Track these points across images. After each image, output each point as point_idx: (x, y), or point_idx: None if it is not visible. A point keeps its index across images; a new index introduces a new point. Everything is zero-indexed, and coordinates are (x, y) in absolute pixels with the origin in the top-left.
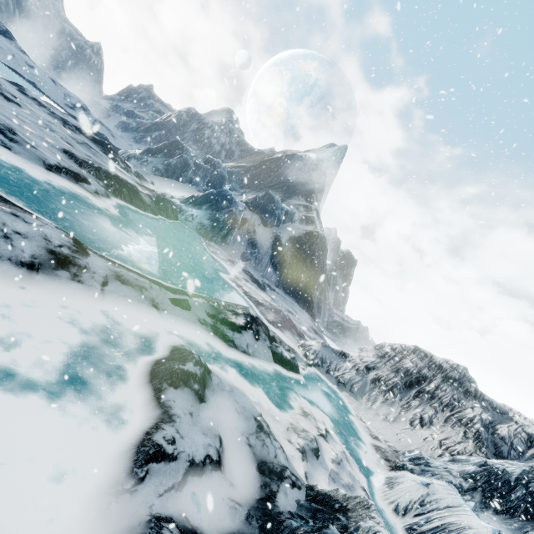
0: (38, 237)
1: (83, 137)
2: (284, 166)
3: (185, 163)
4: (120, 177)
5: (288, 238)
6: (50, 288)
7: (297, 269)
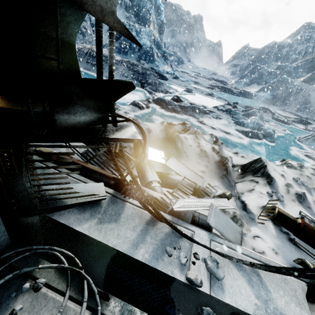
0: (206, 92)
1: (214, 81)
2: None
3: (261, 74)
4: (225, 87)
5: None
6: (208, 97)
7: None
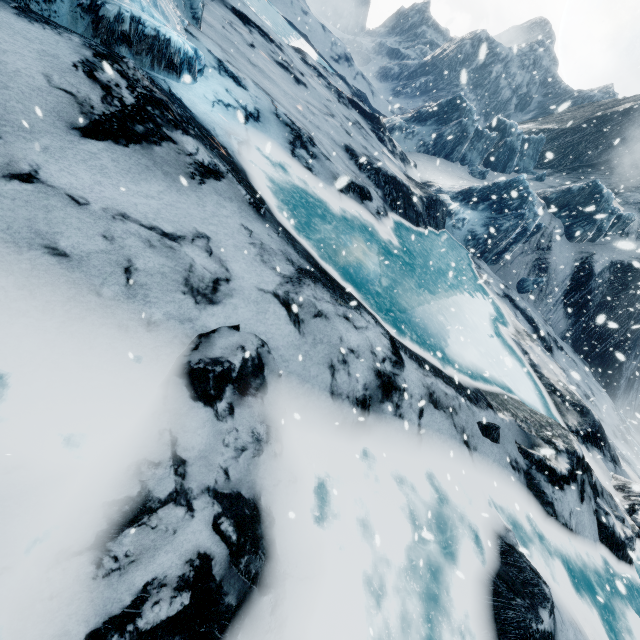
0: (366, 351)
1: (355, 112)
2: (633, 126)
3: (462, 131)
4: (397, 178)
5: (607, 263)
6: (378, 434)
7: (608, 319)
